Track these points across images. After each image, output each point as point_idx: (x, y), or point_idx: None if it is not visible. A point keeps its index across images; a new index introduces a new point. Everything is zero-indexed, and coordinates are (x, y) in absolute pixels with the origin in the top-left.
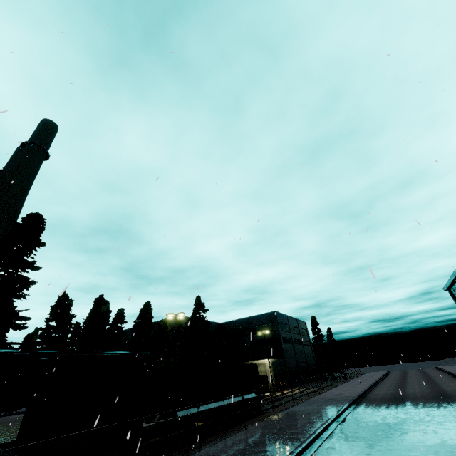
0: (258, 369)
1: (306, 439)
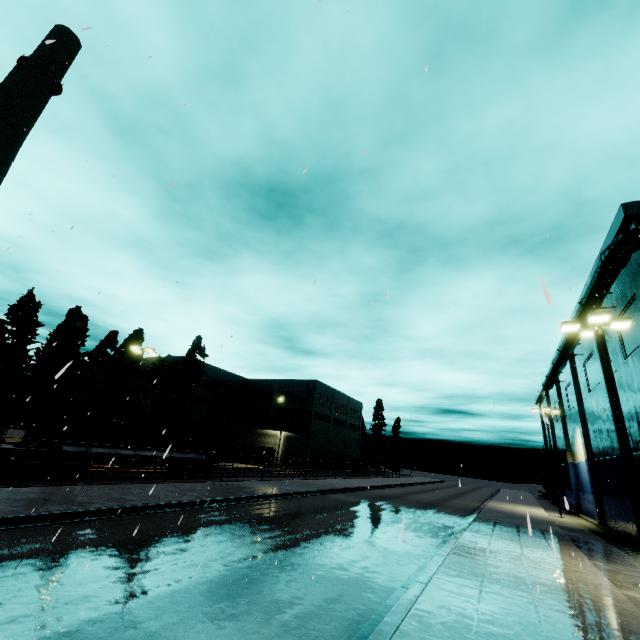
0: (268, 440)
1: (184, 500)
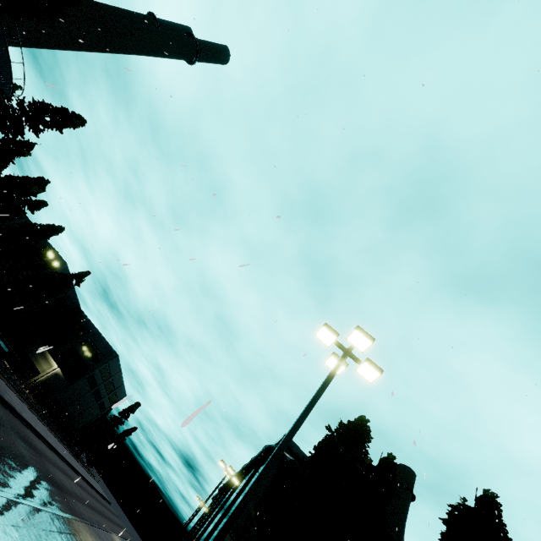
0: (43, 363)
1: None
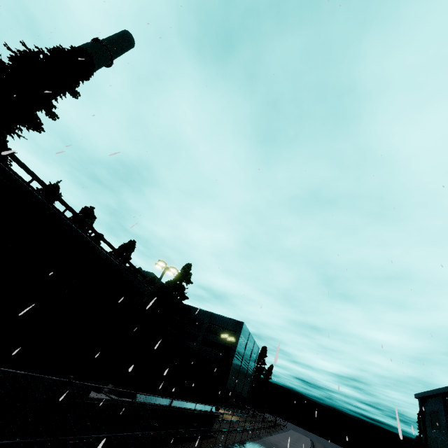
0: None
1: None
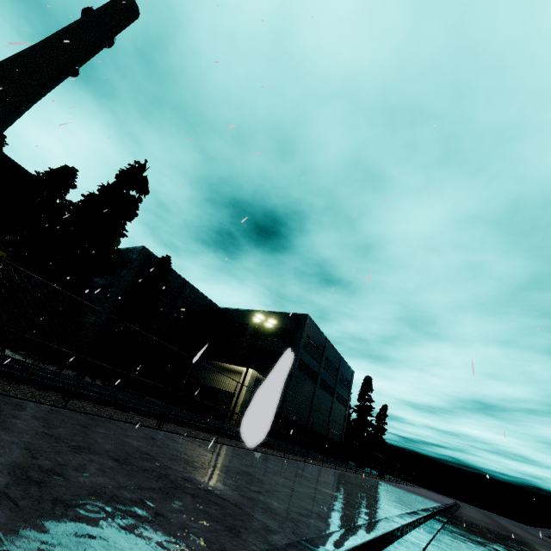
0: (226, 379)
1: None
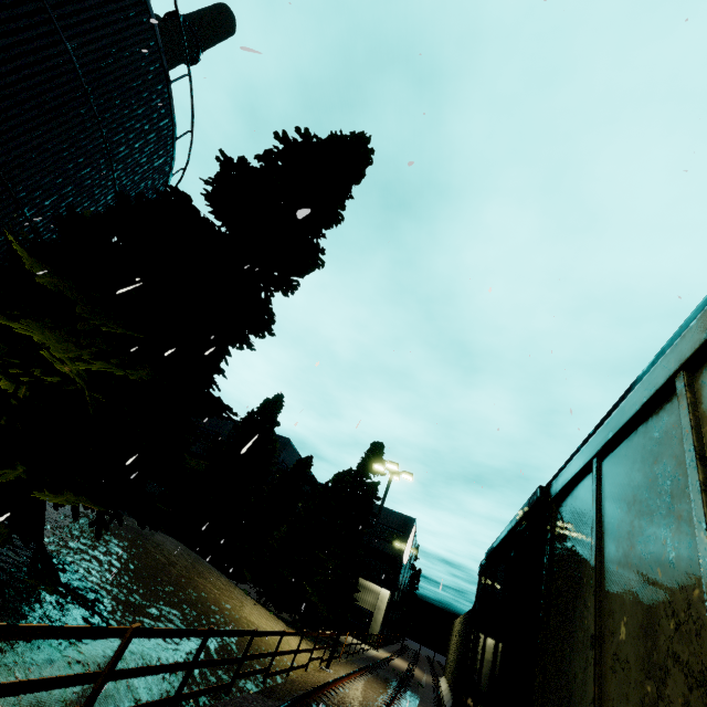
0: (362, 595)
1: None
